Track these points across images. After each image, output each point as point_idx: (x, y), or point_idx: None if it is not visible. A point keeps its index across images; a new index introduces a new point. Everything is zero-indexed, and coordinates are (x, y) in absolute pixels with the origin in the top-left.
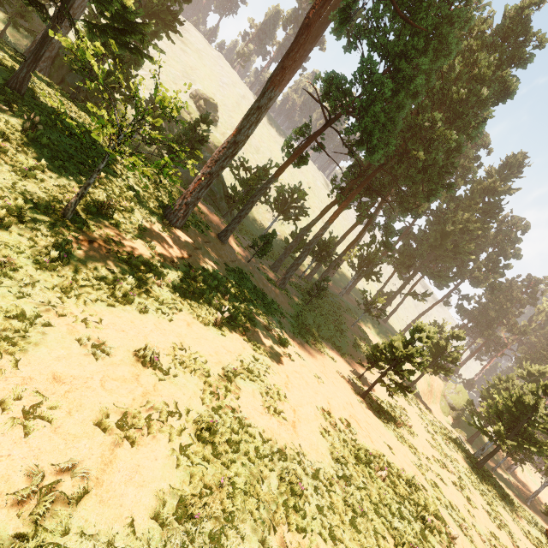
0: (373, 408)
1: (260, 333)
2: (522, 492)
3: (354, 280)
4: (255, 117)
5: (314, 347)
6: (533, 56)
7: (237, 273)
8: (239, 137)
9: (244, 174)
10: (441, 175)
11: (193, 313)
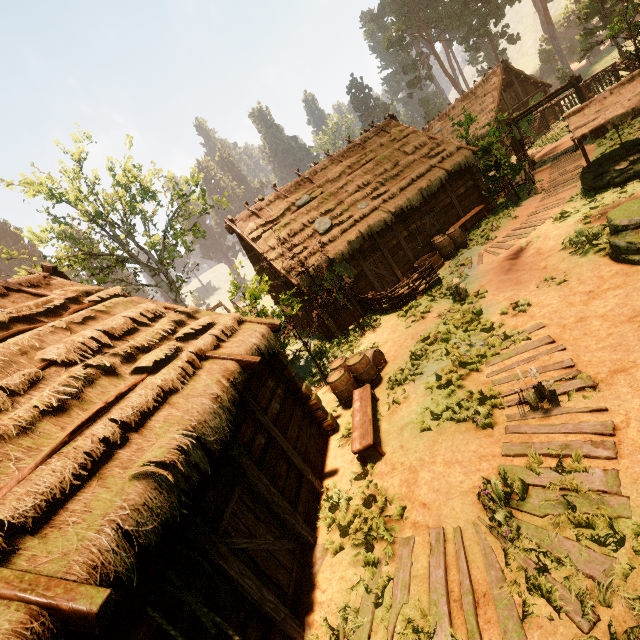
0: None
1: None
2: None
3: None
4: None
5: None
6: None
7: None
8: None
9: None
10: None
11: None
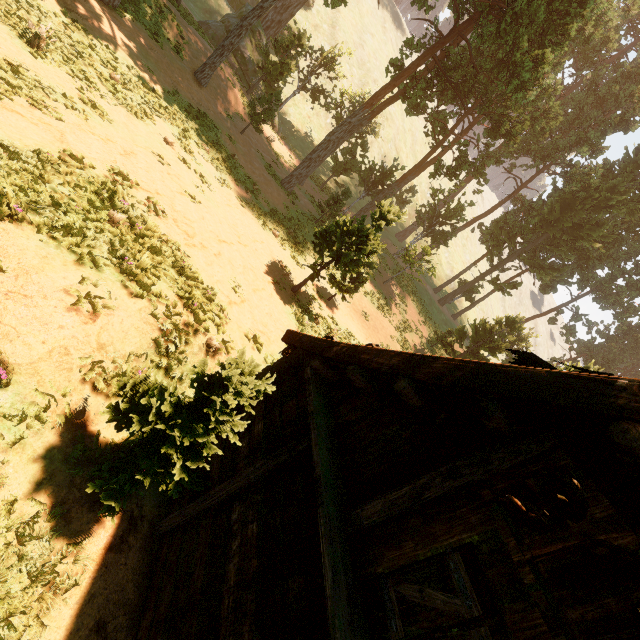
0: (298, 303)
1: (138, 125)
2: None
3: (417, 240)
4: None
5: (274, 237)
6: None
7: (191, 108)
8: None
9: (327, 84)
10: (543, 47)
11: (1, 15)
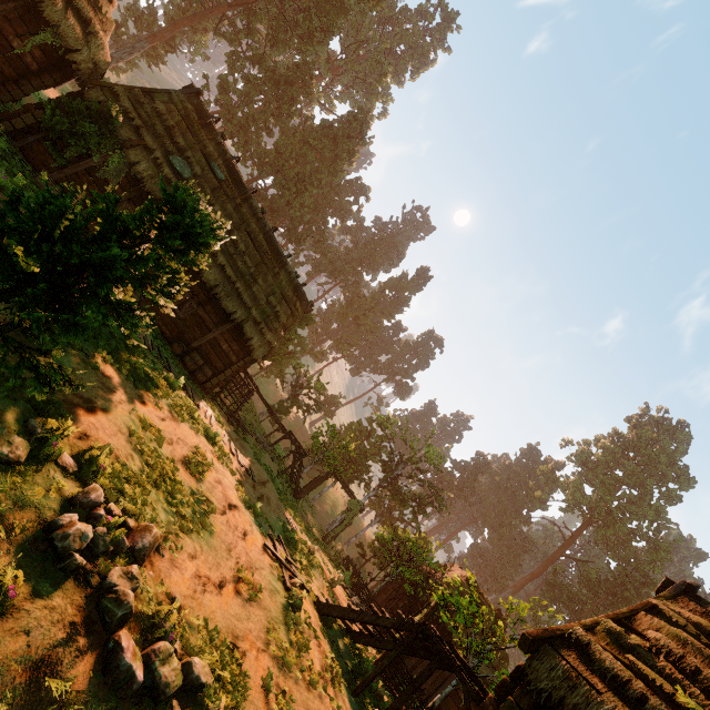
0: None
1: None
2: (325, 519)
3: None
4: (130, 51)
5: None
6: (362, 141)
7: None
8: (115, 55)
9: None
10: (297, 191)
11: None
